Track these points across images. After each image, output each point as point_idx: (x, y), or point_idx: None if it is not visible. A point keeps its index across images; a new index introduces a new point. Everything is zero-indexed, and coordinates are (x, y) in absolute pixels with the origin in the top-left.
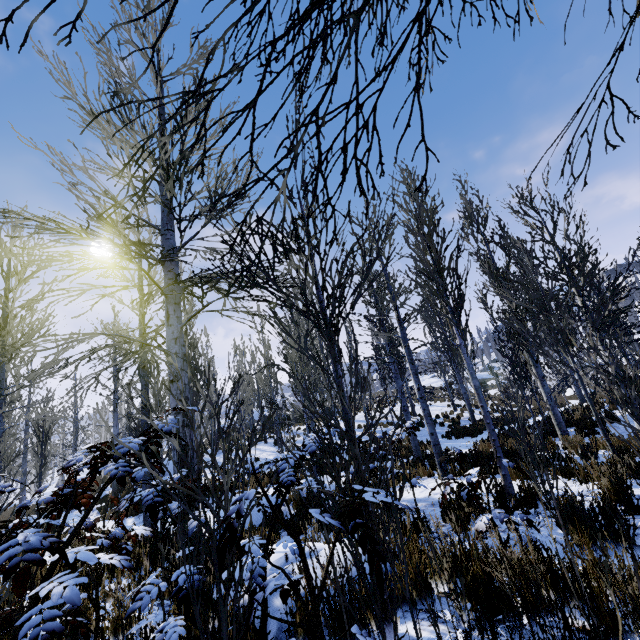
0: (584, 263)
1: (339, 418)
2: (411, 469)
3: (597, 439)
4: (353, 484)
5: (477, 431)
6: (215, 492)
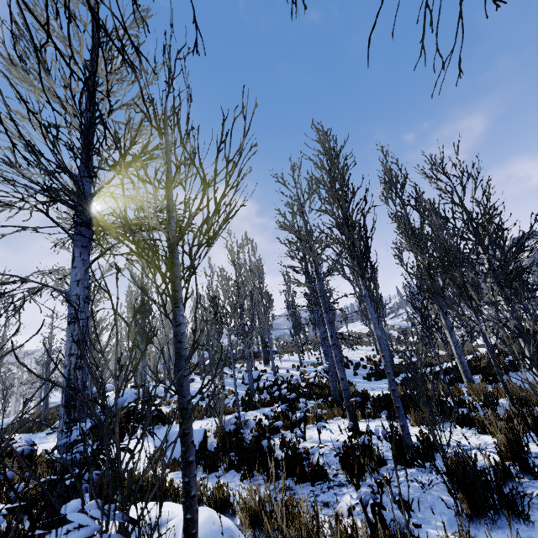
0: (489, 223)
1: (278, 358)
2: (327, 409)
3: (500, 387)
4: (272, 422)
5: (394, 374)
6: (157, 422)
